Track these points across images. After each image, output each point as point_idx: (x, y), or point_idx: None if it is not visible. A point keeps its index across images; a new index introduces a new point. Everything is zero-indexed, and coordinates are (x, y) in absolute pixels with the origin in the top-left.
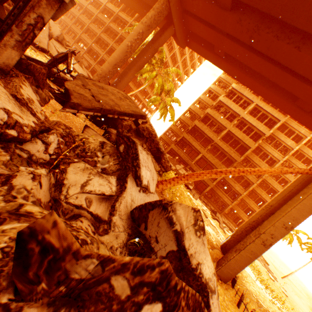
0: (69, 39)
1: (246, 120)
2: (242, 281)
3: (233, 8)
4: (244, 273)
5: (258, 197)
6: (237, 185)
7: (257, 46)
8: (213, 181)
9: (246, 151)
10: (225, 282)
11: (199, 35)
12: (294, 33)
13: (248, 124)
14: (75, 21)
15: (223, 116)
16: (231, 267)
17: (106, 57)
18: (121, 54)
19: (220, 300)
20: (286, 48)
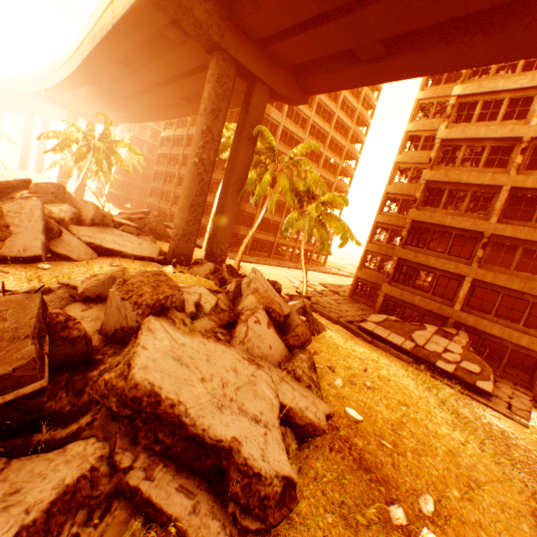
0: (165, 205)
1: None
2: None
3: None
4: None
5: None
6: None
7: None
8: None
9: None
10: None
11: (313, 58)
12: None
13: None
14: (165, 179)
15: (474, 165)
16: None
17: (210, 198)
18: (192, 183)
19: None
20: None
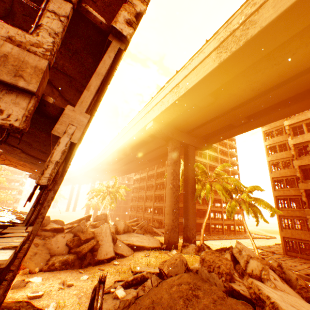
0: (140, 214)
1: None
2: None
3: (215, 97)
4: None
5: None
6: None
7: (266, 86)
8: None
9: None
10: None
11: (212, 131)
12: (286, 47)
13: None
14: (138, 199)
15: None
16: None
17: None
18: (171, 198)
19: None
20: (298, 56)
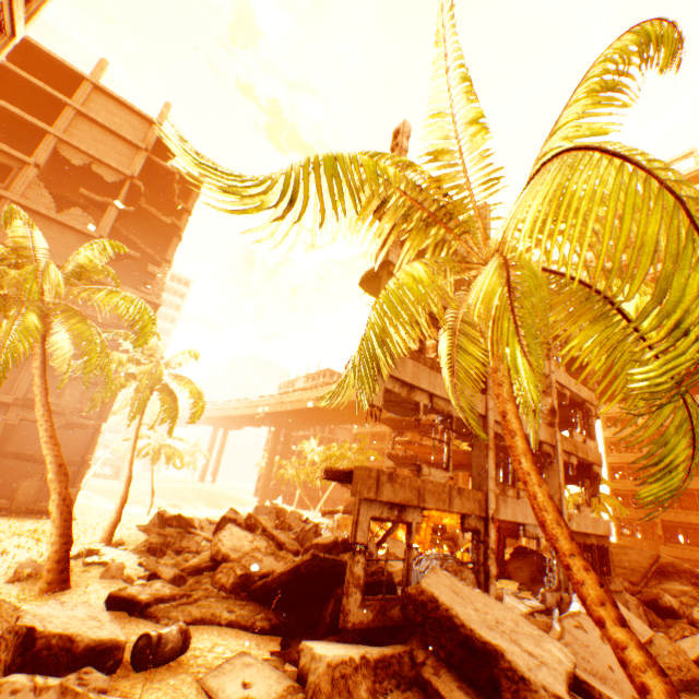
0: None
1: None
2: None
3: None
4: None
5: None
6: None
7: None
8: None
9: None
10: None
11: None
12: None
13: None
14: None
15: None
16: None
17: None
18: None
19: None
20: None
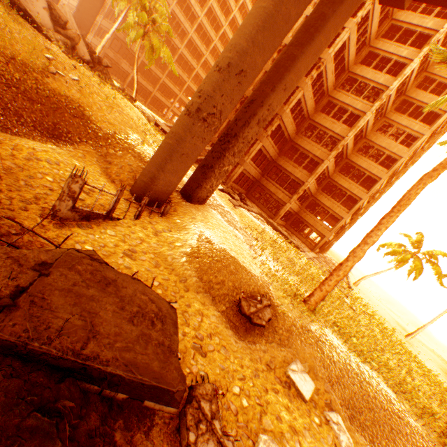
0: None
1: None
2: (197, 222)
3: None
4: (218, 224)
5: (346, 195)
6: (297, 170)
7: None
8: (245, 157)
9: (293, 95)
10: (140, 199)
11: None
12: None
13: None
14: None
15: None
16: (146, 172)
17: (104, 23)
18: None
19: None
20: None
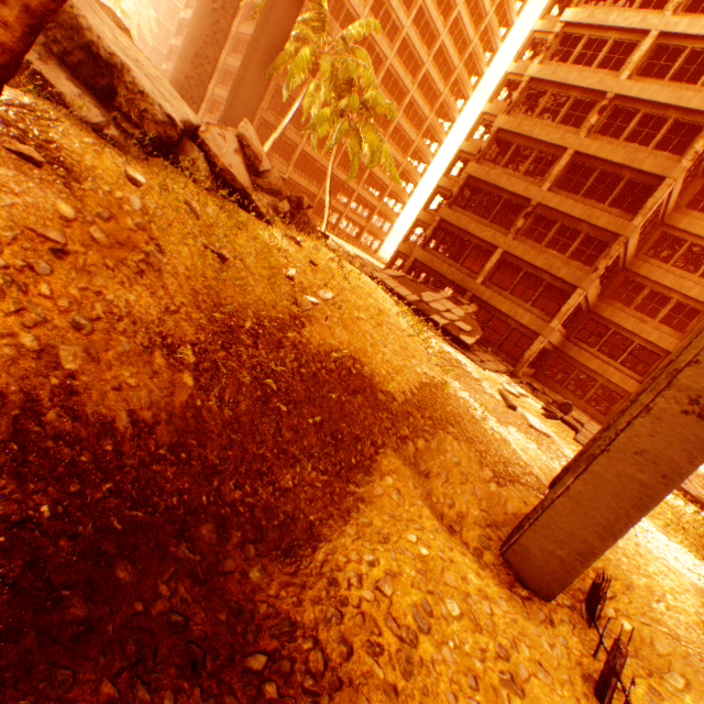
0: None
1: (631, 97)
2: (648, 603)
3: None
4: (670, 580)
5: None
6: (647, 326)
7: None
8: (551, 319)
9: (651, 195)
10: (546, 593)
11: None
12: None
13: (643, 107)
14: None
15: None
16: (560, 533)
17: None
18: (202, 21)
19: (467, 650)
20: None
